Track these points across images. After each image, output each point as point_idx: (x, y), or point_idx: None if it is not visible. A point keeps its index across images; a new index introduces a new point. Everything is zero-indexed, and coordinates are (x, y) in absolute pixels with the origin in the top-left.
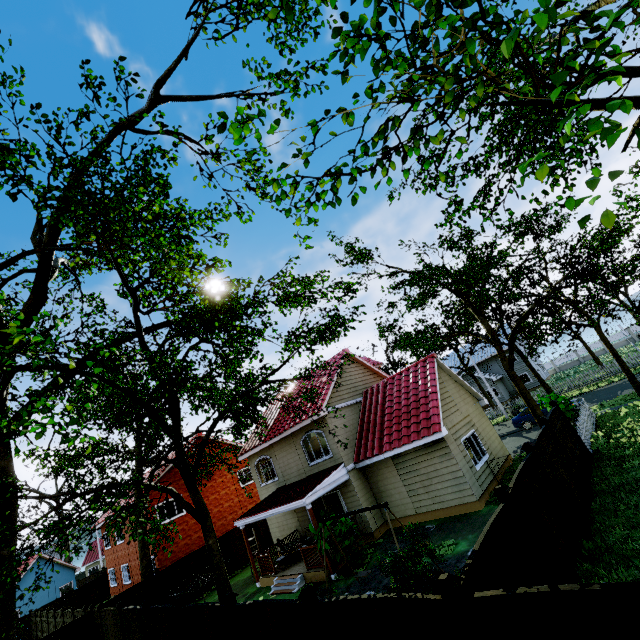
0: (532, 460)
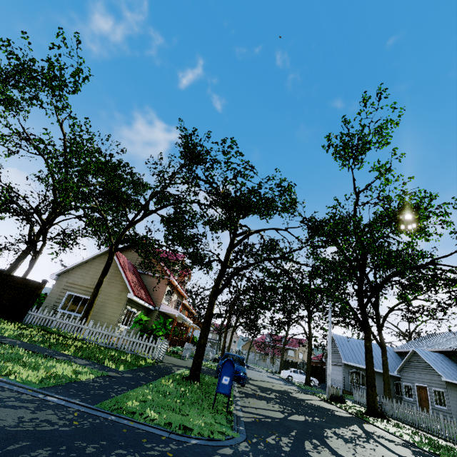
0: None
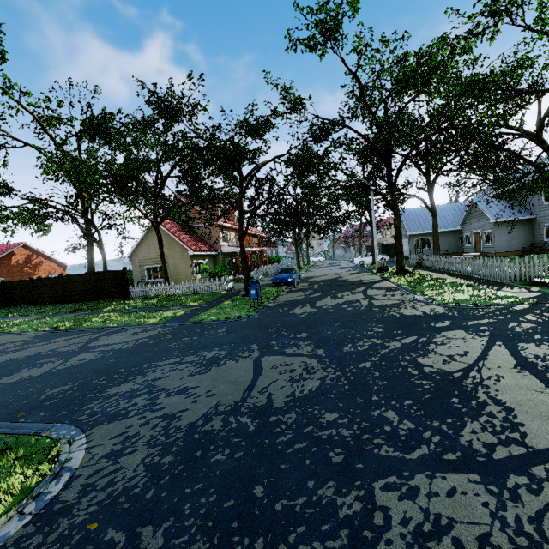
0: (58, 278)
